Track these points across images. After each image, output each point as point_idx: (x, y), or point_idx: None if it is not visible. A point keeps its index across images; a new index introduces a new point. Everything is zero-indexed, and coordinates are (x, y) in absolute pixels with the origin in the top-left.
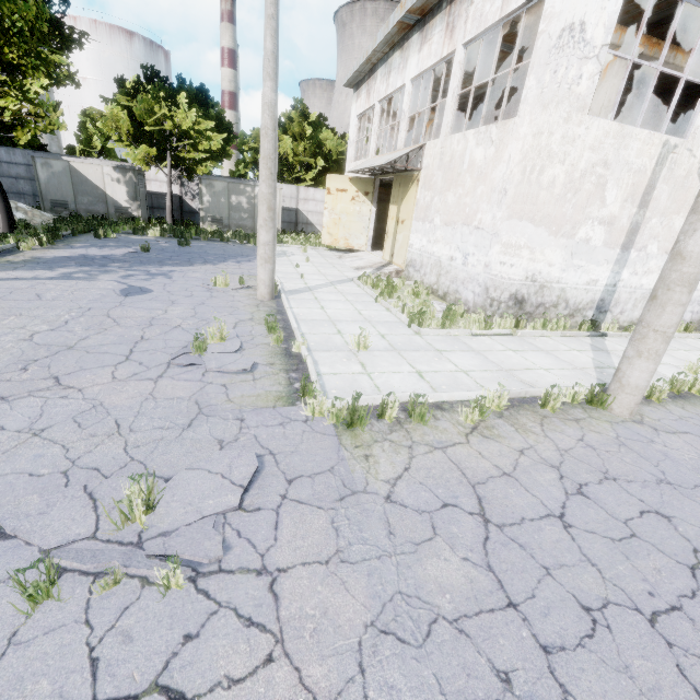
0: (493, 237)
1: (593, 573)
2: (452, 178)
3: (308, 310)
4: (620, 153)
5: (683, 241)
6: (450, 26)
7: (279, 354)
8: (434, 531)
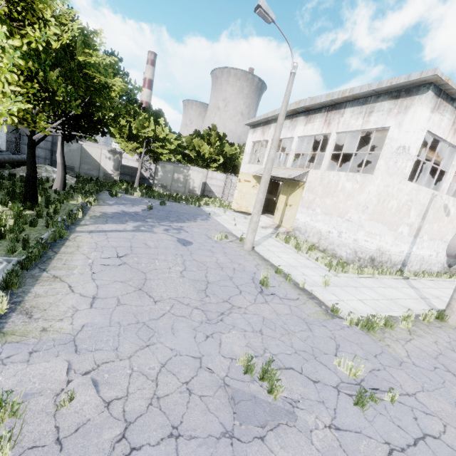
0: (359, 227)
1: None
2: (329, 192)
3: (275, 258)
4: (417, 197)
5: None
6: (327, 121)
7: (296, 288)
8: (442, 378)
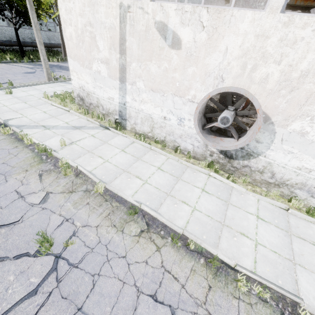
0: None
1: None
2: None
3: (45, 86)
4: (96, 16)
5: None
6: None
7: None
8: None
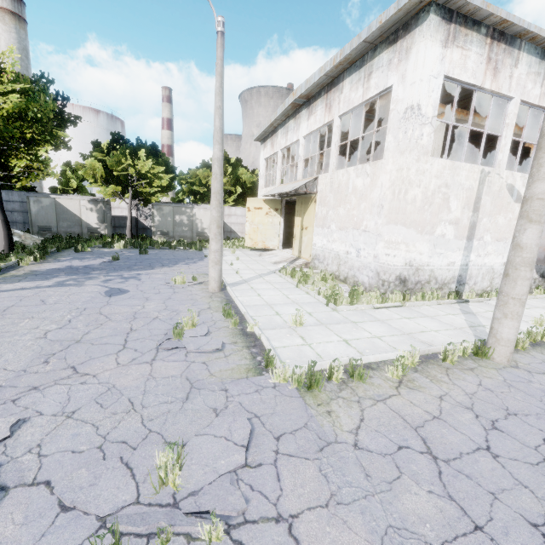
0: (378, 237)
1: (528, 494)
2: (341, 198)
3: (249, 297)
4: (455, 178)
5: (518, 236)
6: (328, 106)
7: (238, 334)
8: (399, 470)
